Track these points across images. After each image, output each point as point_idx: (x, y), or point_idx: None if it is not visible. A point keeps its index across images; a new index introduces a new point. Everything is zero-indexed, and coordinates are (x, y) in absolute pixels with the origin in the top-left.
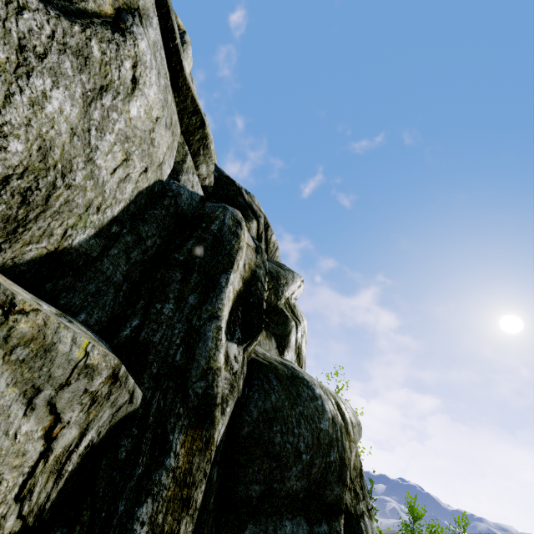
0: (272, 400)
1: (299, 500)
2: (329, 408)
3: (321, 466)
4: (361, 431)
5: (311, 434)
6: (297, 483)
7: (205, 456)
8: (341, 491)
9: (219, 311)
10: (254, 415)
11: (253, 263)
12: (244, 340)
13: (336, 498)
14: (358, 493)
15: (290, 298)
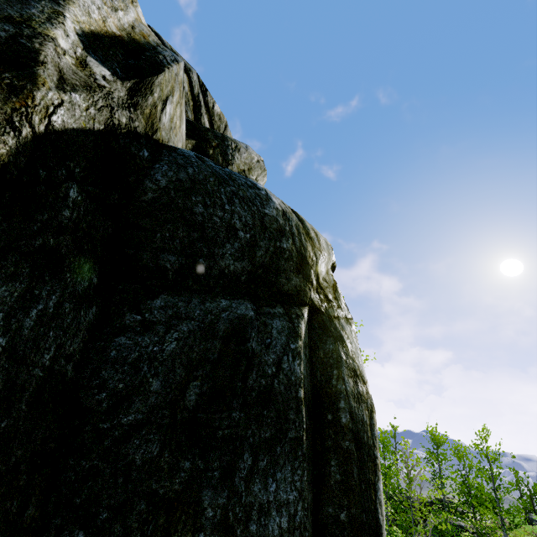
0: (188, 171)
1: (240, 283)
2: (279, 204)
3: (269, 250)
4: (332, 252)
5: (251, 215)
6: (235, 264)
7: (9, 101)
8: (303, 284)
9: (62, 1)
10: (162, 183)
11: (152, 40)
12: (125, 78)
13: (296, 289)
14: (331, 300)
15: (248, 173)
